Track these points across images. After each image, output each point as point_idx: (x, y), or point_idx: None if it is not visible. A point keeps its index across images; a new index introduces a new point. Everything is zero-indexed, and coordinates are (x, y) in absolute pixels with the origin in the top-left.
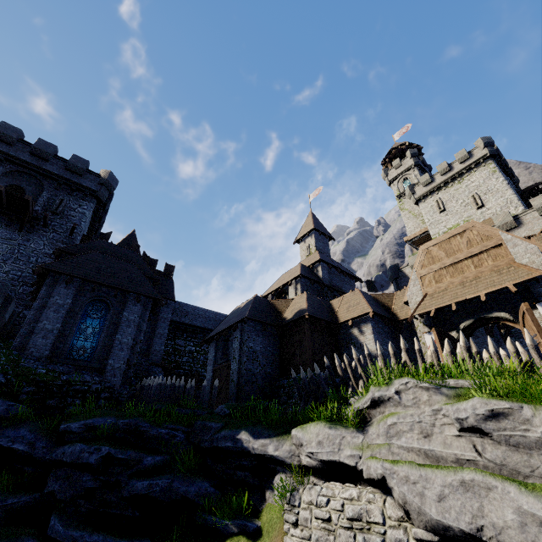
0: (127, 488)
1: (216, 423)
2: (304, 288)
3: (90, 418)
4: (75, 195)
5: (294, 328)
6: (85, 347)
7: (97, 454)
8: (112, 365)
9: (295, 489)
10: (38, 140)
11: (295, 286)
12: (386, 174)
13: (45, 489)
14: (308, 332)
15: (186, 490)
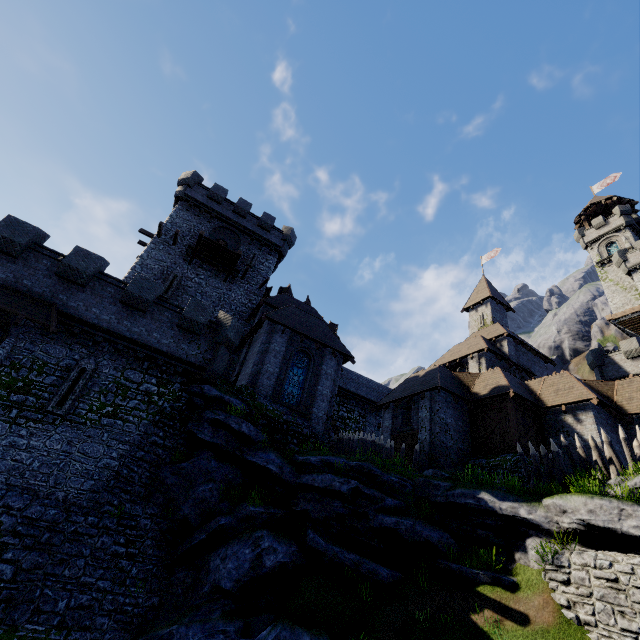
0: (376, 520)
1: (443, 482)
2: (489, 363)
3: (324, 455)
4: (263, 250)
5: (490, 405)
6: (293, 393)
7: (348, 485)
8: (316, 413)
9: (558, 552)
10: (239, 199)
11: (478, 360)
12: (581, 235)
13: (295, 507)
14: (512, 411)
15: (429, 535)
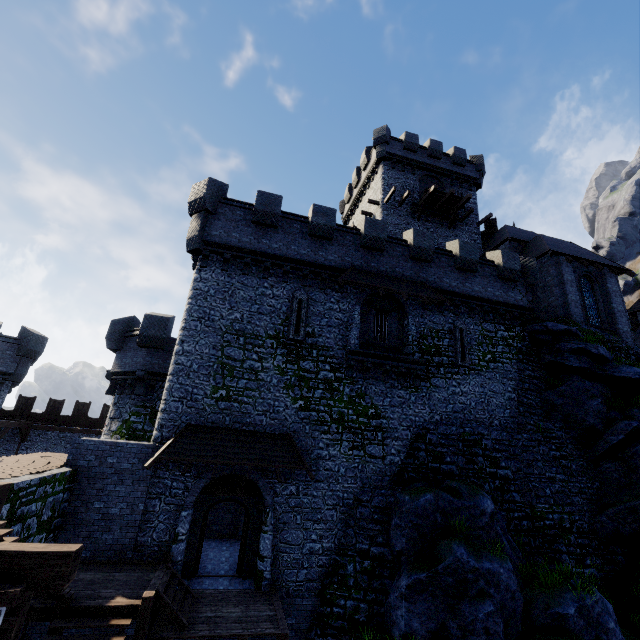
0: None
1: None
2: None
3: None
4: (463, 187)
5: None
6: (591, 315)
7: None
8: (621, 329)
9: None
10: (430, 141)
11: None
12: None
13: None
14: None
15: None
